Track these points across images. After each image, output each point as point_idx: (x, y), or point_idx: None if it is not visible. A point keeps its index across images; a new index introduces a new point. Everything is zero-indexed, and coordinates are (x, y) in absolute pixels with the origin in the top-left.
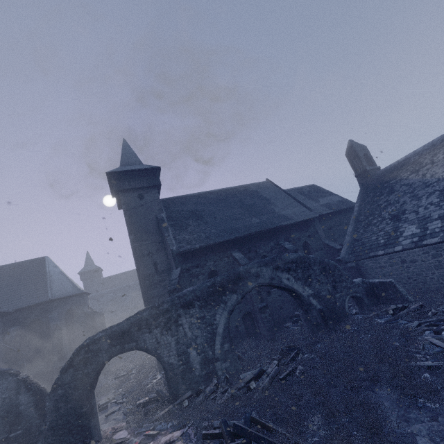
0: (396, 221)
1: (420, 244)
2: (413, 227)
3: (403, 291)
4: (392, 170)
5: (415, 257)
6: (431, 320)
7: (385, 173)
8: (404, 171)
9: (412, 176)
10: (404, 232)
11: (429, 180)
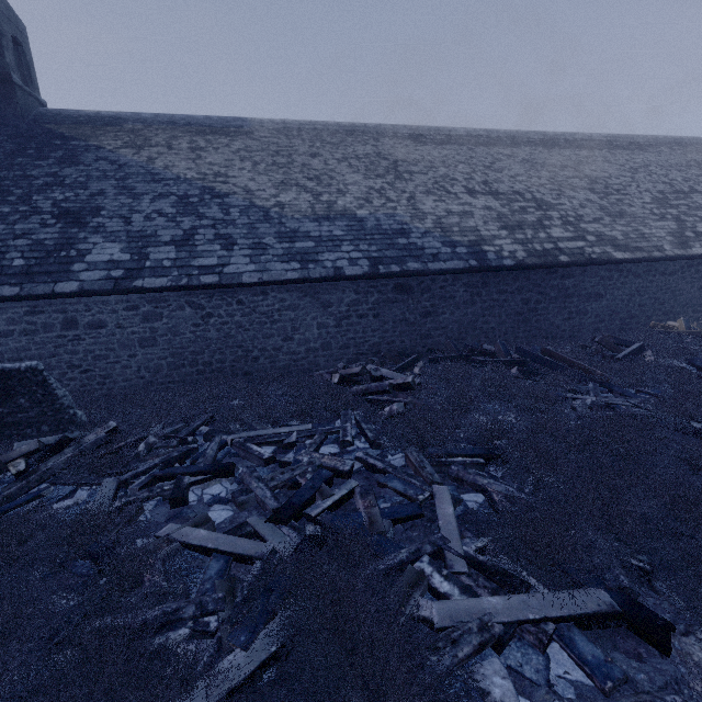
0: (73, 225)
1: (127, 285)
2: (115, 248)
3: (67, 397)
4: (81, 121)
5: (106, 315)
6: (152, 465)
7: (61, 120)
8: (110, 135)
9: (127, 152)
10: (90, 252)
11: (162, 172)
